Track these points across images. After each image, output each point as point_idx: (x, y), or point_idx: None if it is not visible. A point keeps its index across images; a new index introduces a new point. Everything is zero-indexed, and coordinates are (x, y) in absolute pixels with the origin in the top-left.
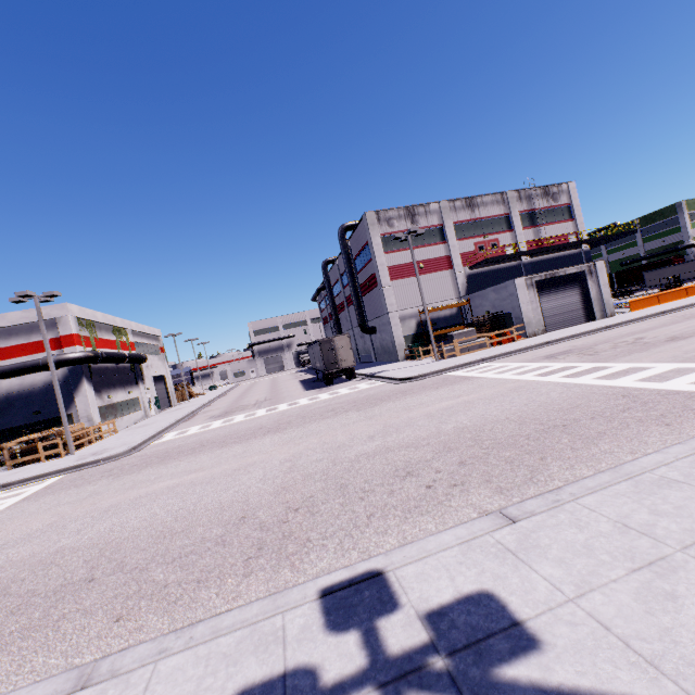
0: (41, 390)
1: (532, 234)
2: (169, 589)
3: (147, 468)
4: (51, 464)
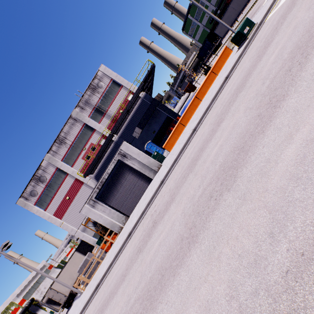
0: None
1: (107, 119)
2: None
3: None
4: None
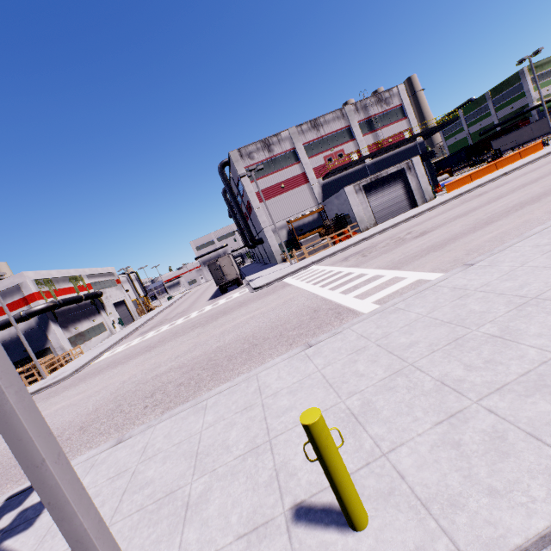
0: (24, 335)
1: (372, 138)
2: None
3: (66, 390)
4: (29, 388)
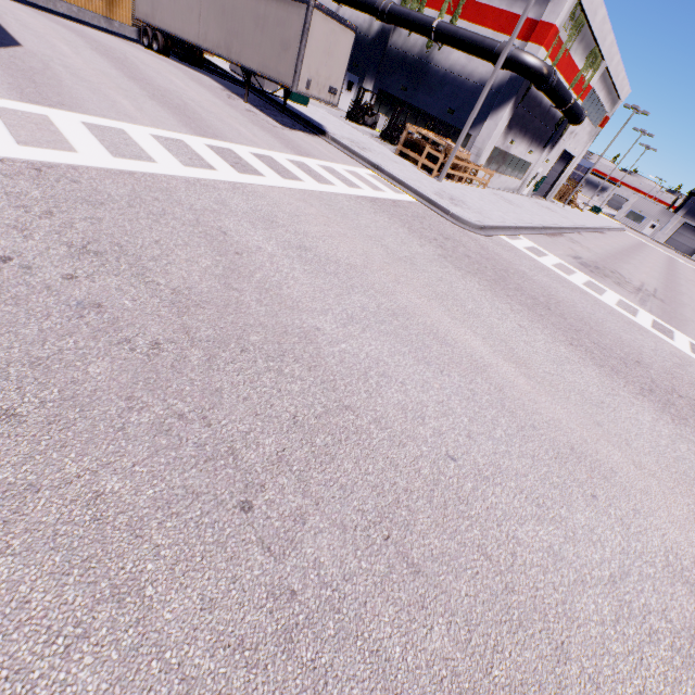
0: (471, 87)
1: None
2: None
3: (474, 277)
4: (419, 177)
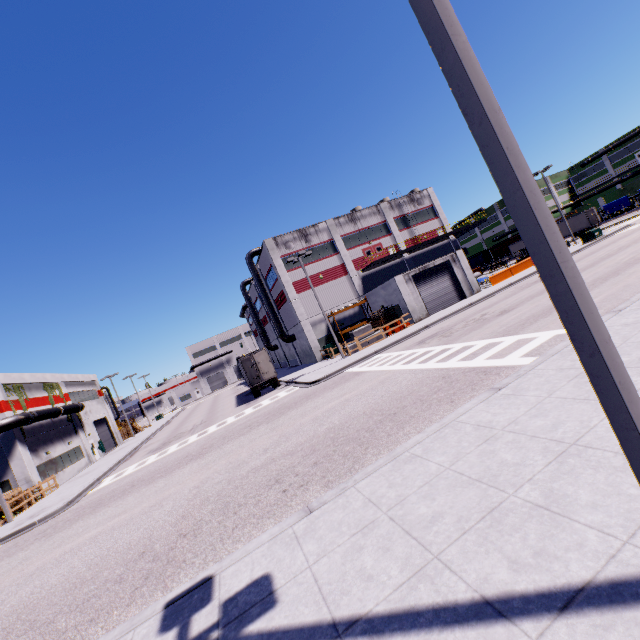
0: None
1: (408, 234)
2: (67, 633)
3: (78, 521)
4: None
